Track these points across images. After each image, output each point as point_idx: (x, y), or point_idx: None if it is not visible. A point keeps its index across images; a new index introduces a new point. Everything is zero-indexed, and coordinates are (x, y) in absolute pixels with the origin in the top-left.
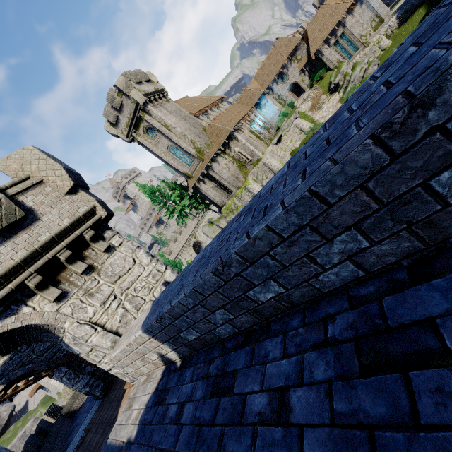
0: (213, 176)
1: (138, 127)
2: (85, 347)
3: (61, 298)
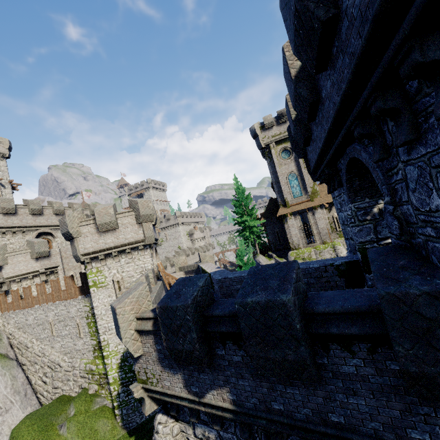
0: (309, 218)
1: (279, 143)
2: None
3: None
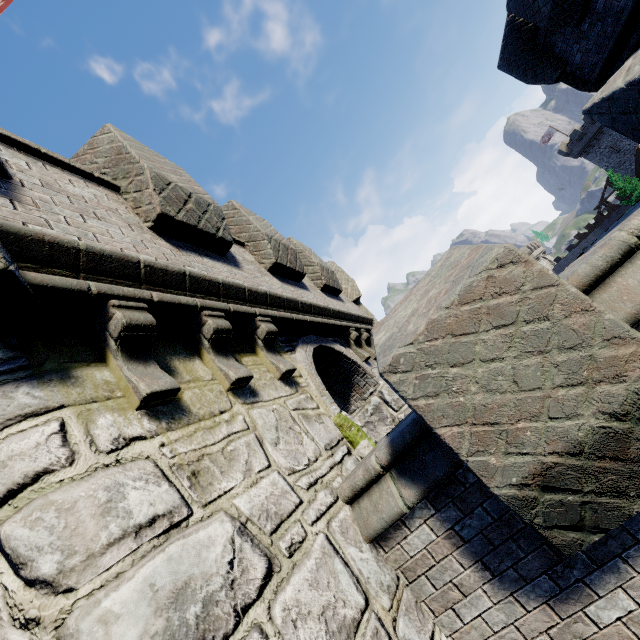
0: None
1: None
2: (383, 427)
3: (367, 363)
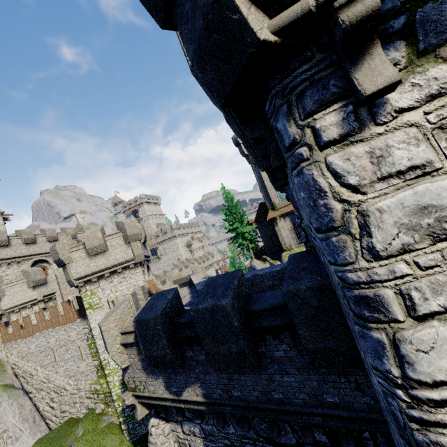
0: None
1: None
2: None
3: None
